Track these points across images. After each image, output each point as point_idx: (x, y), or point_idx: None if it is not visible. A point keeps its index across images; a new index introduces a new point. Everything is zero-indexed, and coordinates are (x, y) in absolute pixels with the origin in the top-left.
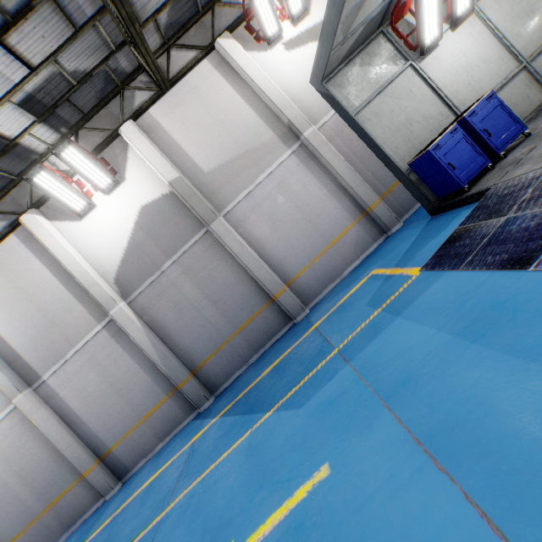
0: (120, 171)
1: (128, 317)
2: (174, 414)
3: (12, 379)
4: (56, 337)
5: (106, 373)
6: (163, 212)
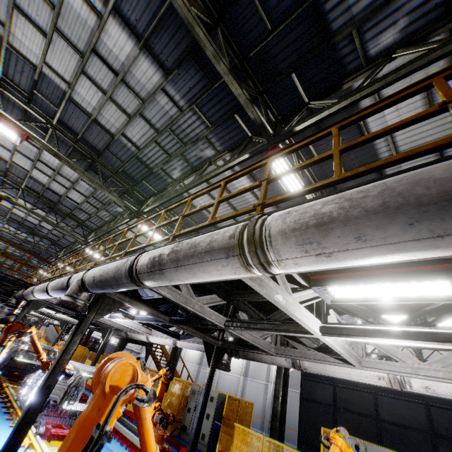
0: None
1: (270, 389)
2: (258, 423)
3: (244, 371)
4: (257, 373)
5: (256, 394)
6: (298, 376)
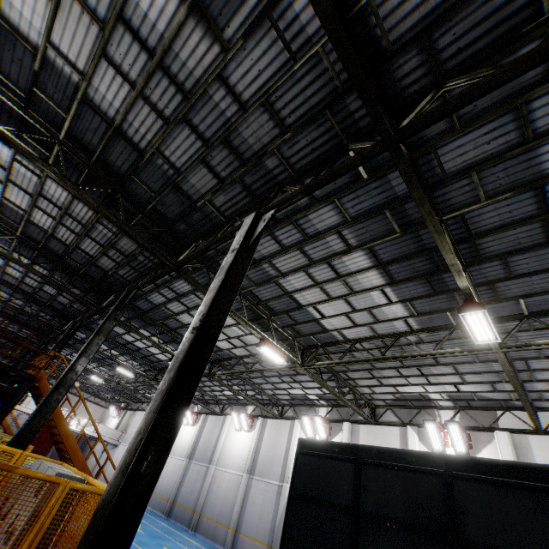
0: (332, 436)
1: (285, 493)
2: None
3: (249, 465)
4: (268, 468)
5: (264, 502)
6: None
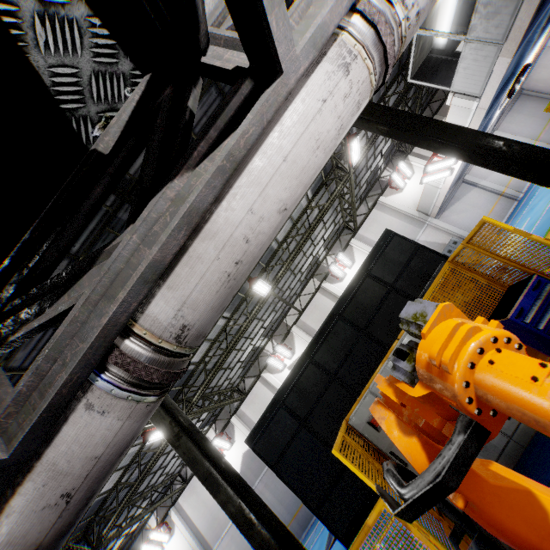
0: (233, 437)
1: None
2: None
3: (202, 549)
4: (216, 525)
5: (239, 545)
6: (251, 455)
